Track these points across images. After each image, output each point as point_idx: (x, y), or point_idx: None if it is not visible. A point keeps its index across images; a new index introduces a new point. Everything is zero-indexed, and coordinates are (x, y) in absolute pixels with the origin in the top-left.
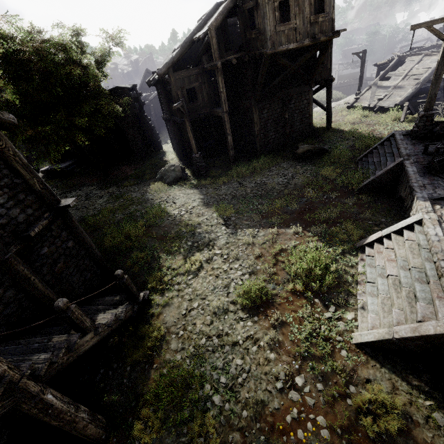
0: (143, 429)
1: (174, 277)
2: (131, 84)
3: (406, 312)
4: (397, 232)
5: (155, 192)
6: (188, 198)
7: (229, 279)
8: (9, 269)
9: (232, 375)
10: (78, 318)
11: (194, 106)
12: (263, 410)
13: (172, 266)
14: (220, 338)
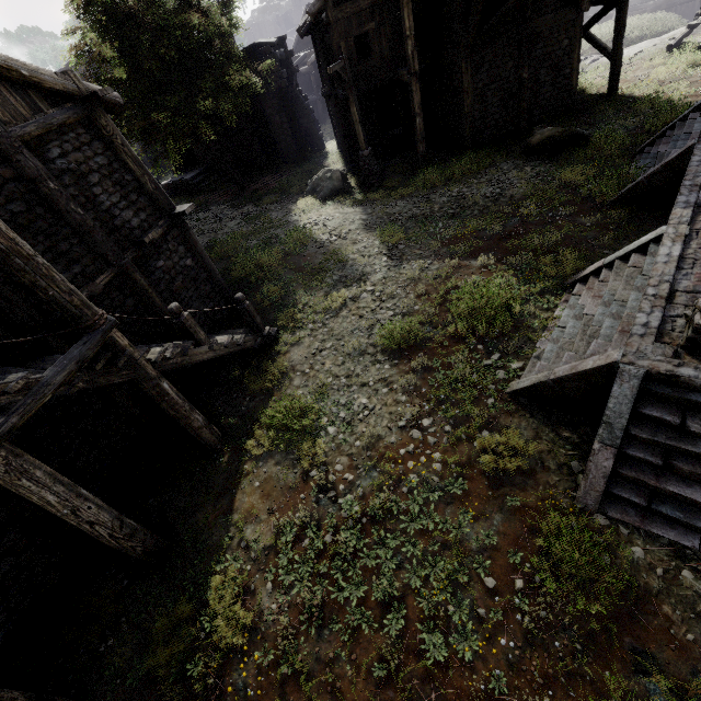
0: (256, 446)
1: (309, 316)
2: (277, 37)
3: (578, 353)
4: (625, 257)
5: (301, 211)
6: (345, 219)
7: (375, 320)
8: (127, 276)
9: (352, 412)
10: (192, 327)
11: (366, 67)
12: (378, 443)
13: (309, 303)
14: (349, 379)
